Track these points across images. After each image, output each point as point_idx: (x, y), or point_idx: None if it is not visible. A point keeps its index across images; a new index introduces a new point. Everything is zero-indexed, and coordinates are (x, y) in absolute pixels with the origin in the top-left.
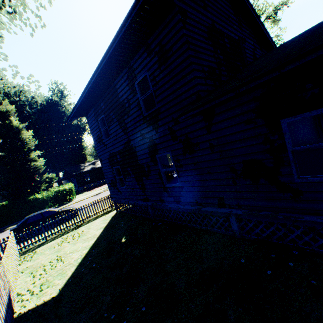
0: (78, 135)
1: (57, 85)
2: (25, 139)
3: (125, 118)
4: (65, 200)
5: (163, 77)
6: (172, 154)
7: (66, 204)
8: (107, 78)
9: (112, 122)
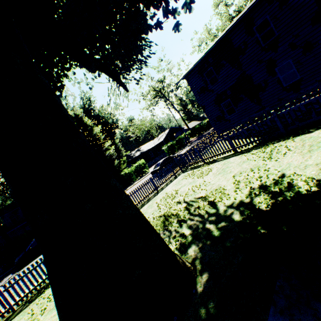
0: (114, 132)
1: (85, 94)
2: (96, 134)
3: (240, 58)
4: (144, 172)
5: (283, 13)
6: (292, 60)
7: (148, 173)
8: (228, 33)
9: (222, 68)
